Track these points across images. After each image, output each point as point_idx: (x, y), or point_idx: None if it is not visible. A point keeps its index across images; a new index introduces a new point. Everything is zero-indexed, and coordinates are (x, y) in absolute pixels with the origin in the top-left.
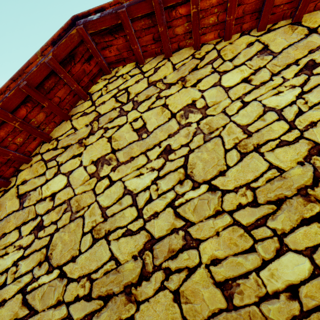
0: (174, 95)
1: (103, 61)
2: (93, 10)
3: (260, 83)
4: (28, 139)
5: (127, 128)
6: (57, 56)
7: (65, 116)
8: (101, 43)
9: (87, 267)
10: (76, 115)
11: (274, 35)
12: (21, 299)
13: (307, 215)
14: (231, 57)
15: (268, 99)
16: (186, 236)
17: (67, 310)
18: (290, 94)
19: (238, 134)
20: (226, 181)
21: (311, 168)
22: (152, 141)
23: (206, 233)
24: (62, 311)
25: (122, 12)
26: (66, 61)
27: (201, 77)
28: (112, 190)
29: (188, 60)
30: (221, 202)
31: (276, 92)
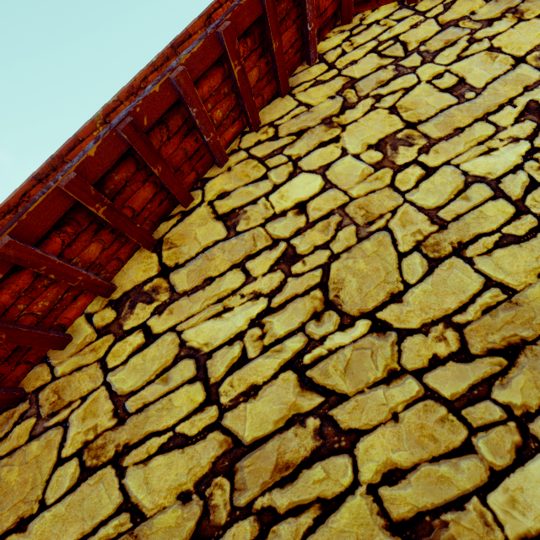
0: (505, 33)
1: None
2: None
3: None
4: (226, 119)
5: (424, 90)
6: None
7: (285, 85)
8: None
9: (436, 307)
10: (299, 86)
11: None
12: (294, 380)
13: None
14: None
15: None
16: None
17: (420, 383)
18: None
19: None
20: None
21: None
22: (492, 100)
23: None
24: (407, 388)
25: None
26: None
27: None
28: (435, 181)
29: None
30: None
31: None
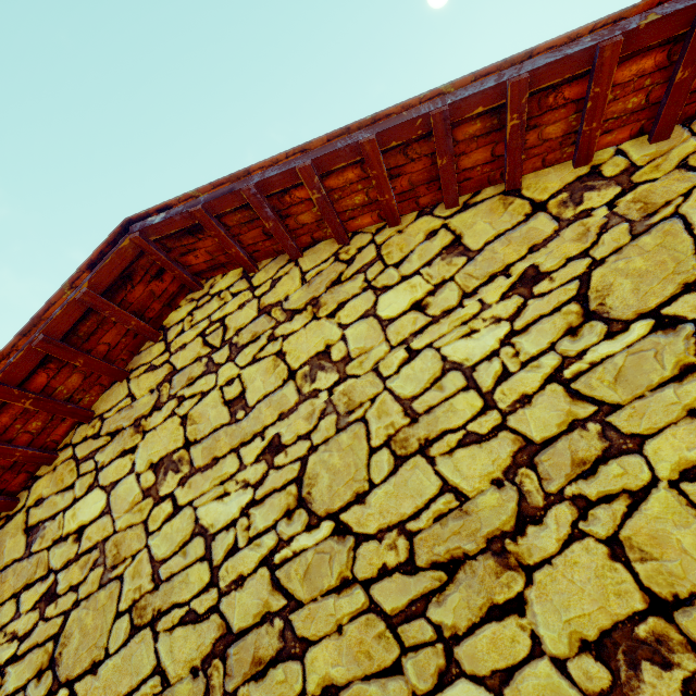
0: (297, 333)
1: (184, 274)
2: (154, 210)
3: (441, 312)
4: (52, 421)
5: (214, 398)
6: (97, 285)
7: (118, 374)
8: (177, 248)
9: (115, 687)
10: (138, 369)
11: (473, 216)
12: None
13: (501, 597)
14: (399, 258)
15: (453, 346)
16: (285, 631)
17: None
18: (491, 335)
19: (396, 416)
20: (365, 515)
21: (515, 493)
22: (252, 426)
23: (320, 626)
24: None
25: (197, 211)
26: (117, 286)
27: (346, 298)
28: (175, 524)
29: (328, 264)
30: (352, 561)
31: (468, 330)
